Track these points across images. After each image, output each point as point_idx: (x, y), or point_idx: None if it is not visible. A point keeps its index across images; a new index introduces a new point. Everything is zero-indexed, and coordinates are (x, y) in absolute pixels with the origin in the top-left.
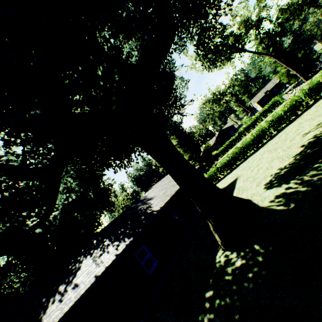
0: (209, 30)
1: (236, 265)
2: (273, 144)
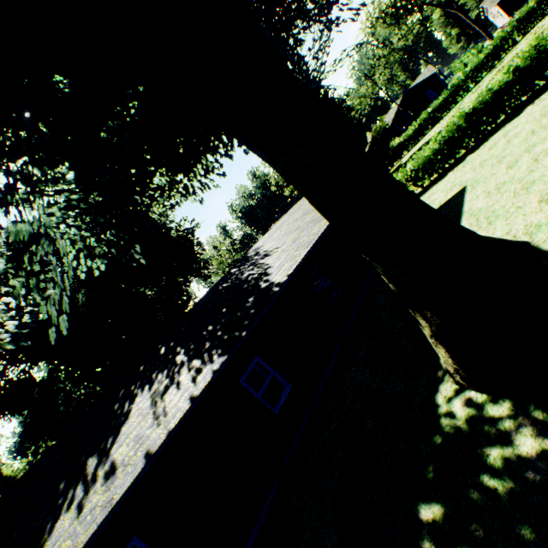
0: None
1: (520, 451)
2: None
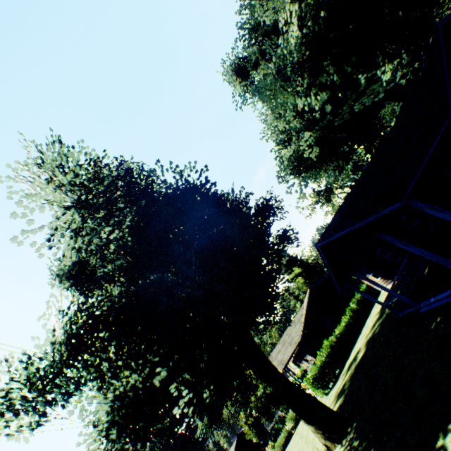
0: None
1: None
2: None
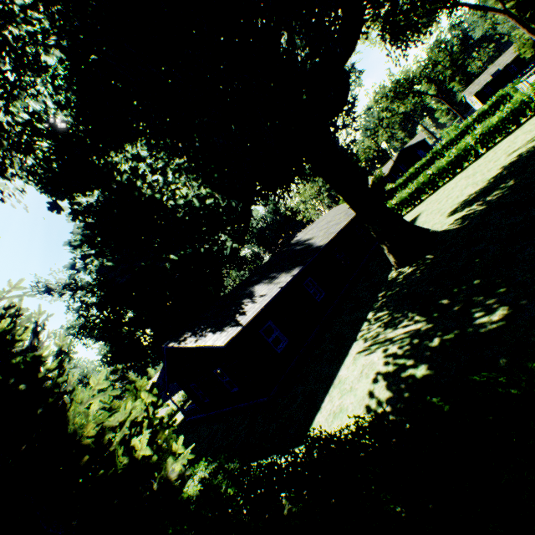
0: (402, 5)
1: (407, 272)
2: (475, 168)
